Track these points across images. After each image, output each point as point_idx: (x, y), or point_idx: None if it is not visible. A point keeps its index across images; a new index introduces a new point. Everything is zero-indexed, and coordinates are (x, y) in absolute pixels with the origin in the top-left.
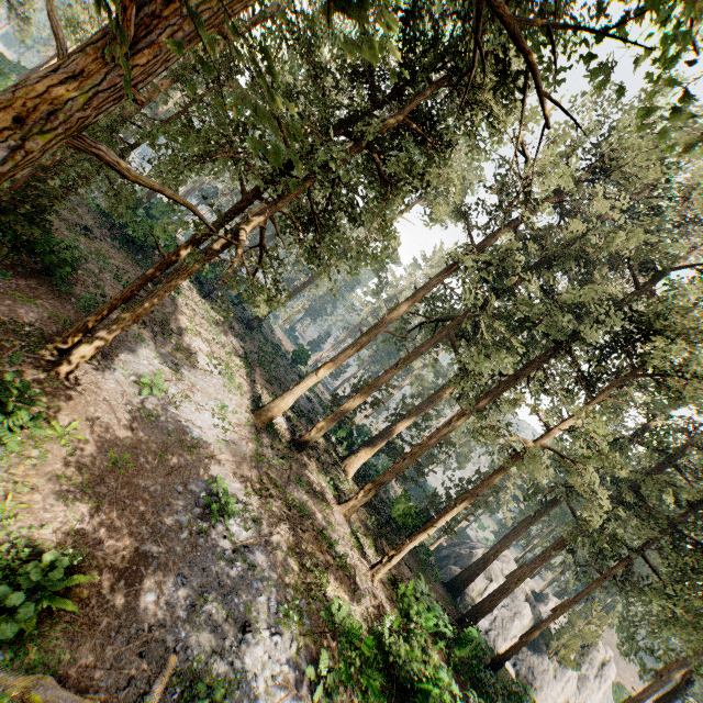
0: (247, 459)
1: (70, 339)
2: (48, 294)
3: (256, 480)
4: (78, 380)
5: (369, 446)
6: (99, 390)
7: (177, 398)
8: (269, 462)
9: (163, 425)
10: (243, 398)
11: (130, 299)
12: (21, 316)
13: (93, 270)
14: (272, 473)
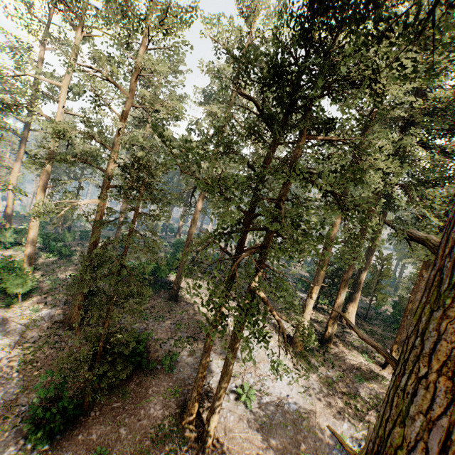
0: (325, 392)
1: (193, 414)
2: (148, 379)
3: (345, 407)
4: (219, 438)
5: (352, 302)
6: (231, 432)
7: (258, 384)
8: (333, 380)
9: (276, 420)
10: (273, 337)
11: (207, 365)
12: (155, 417)
13: (143, 327)
14: (343, 388)
